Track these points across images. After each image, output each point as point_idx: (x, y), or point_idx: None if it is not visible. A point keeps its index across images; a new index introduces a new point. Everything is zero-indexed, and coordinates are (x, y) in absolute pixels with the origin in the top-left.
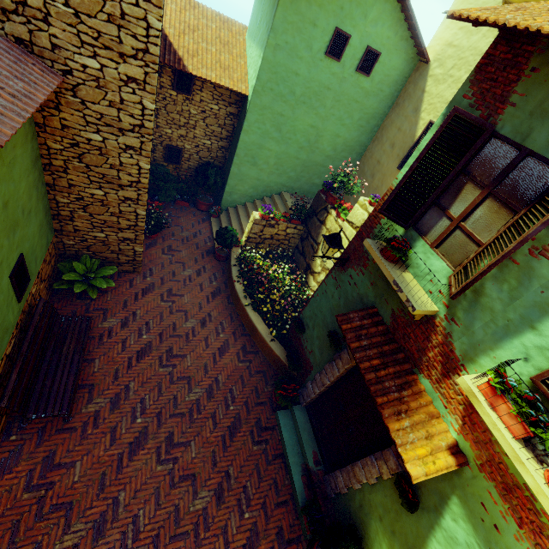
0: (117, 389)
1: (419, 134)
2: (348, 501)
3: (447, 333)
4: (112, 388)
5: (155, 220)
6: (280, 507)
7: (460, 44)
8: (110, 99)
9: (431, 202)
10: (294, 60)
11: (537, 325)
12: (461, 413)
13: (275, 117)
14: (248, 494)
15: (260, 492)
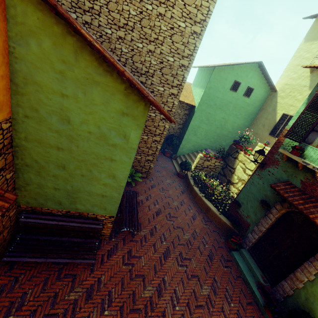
0: (151, 226)
1: (278, 119)
2: (295, 299)
3: None
4: (149, 226)
5: None
6: (250, 305)
7: (291, 83)
8: (163, 101)
9: (311, 130)
10: (217, 92)
11: None
12: None
13: (207, 114)
14: (229, 293)
15: (235, 294)
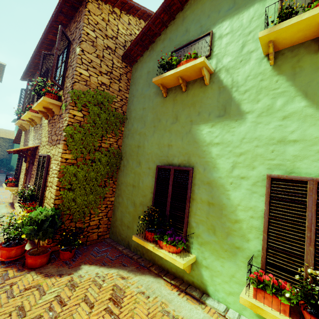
0: None
1: None
2: None
3: None
4: None
5: None
6: None
7: None
8: None
9: None
10: None
11: None
12: None
13: None
14: None
15: None
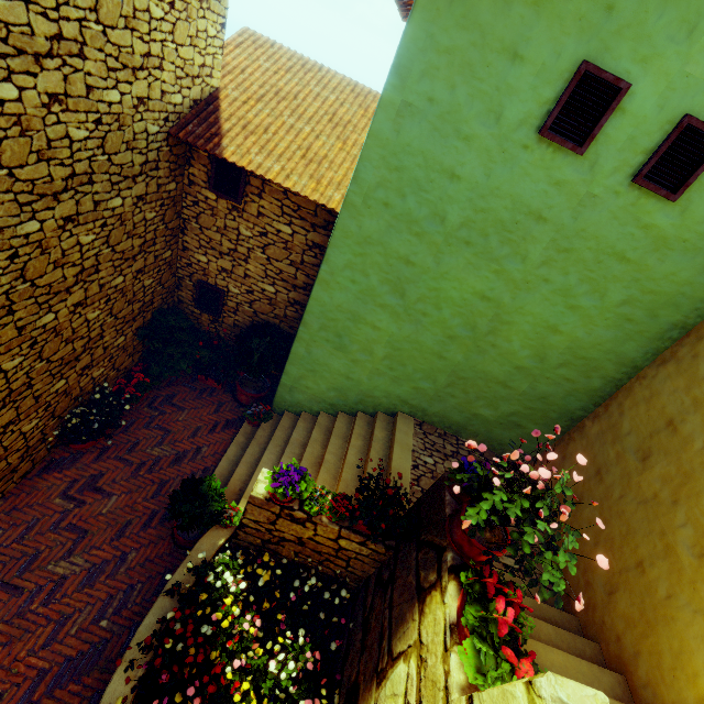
0: None
1: None
2: None
3: None
4: None
5: (79, 420)
6: None
7: None
8: None
9: None
10: (449, 142)
11: None
12: None
13: (393, 263)
14: None
15: None
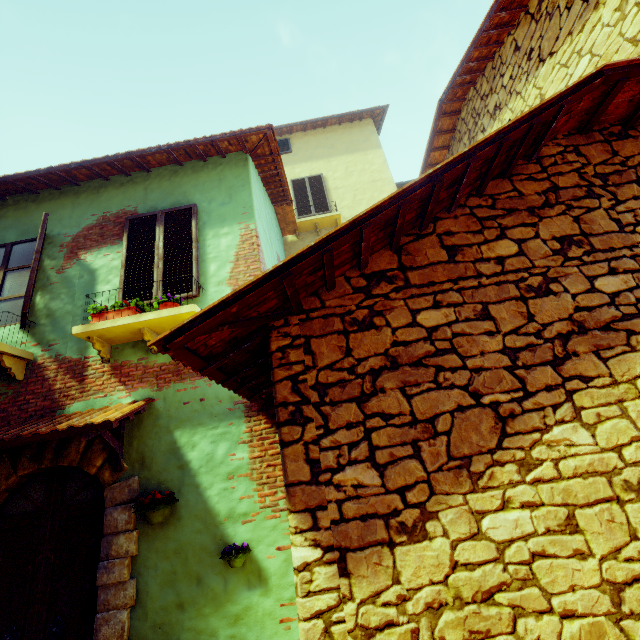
0: None
1: None
2: None
3: (55, 356)
4: None
5: None
6: None
7: None
8: None
9: None
10: None
11: (96, 293)
12: (117, 382)
13: None
14: None
15: None
